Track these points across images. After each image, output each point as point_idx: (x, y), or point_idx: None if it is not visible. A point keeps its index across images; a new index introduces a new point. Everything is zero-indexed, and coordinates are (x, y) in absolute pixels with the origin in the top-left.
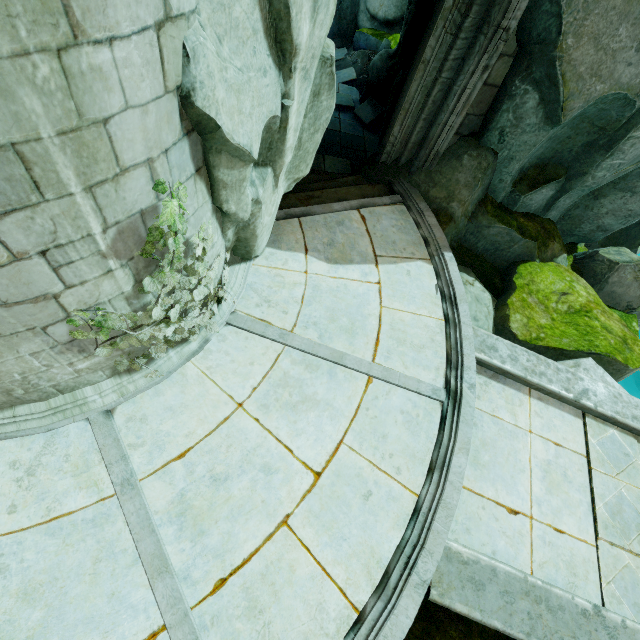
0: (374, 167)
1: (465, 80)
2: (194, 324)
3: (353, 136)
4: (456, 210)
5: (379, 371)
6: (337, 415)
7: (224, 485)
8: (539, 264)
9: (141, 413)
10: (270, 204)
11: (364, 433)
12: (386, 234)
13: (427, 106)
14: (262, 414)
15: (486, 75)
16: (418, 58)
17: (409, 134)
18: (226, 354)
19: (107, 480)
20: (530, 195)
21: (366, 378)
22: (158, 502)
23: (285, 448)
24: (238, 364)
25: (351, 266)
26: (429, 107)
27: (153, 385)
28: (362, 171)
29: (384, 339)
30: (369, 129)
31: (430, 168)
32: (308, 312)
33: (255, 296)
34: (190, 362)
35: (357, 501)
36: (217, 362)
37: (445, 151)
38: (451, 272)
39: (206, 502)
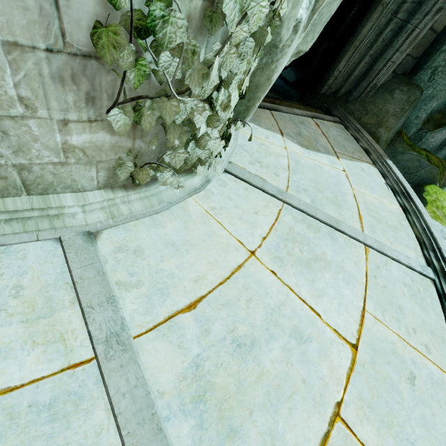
0: (314, 97)
1: (417, 21)
2: (211, 147)
3: (282, 87)
4: (382, 135)
5: (373, 242)
6: (351, 279)
7: (251, 354)
8: (439, 187)
9: (135, 244)
10: (291, 50)
11: (381, 302)
12: (337, 139)
13: (377, 43)
14: (277, 267)
15: (437, 17)
16: (377, 2)
17: (352, 69)
18: (228, 198)
19: (81, 333)
20: (434, 133)
21: (363, 247)
22: (162, 376)
23: (311, 310)
24: (242, 210)
25: (319, 153)
26: (378, 44)
27: (151, 213)
28: (303, 99)
29: (364, 215)
30: (291, 87)
31: (365, 99)
32: (296, 179)
33: (247, 155)
34: (191, 198)
35: (404, 386)
36: (220, 204)
37: (379, 86)
38: (397, 174)
39: (232, 379)
